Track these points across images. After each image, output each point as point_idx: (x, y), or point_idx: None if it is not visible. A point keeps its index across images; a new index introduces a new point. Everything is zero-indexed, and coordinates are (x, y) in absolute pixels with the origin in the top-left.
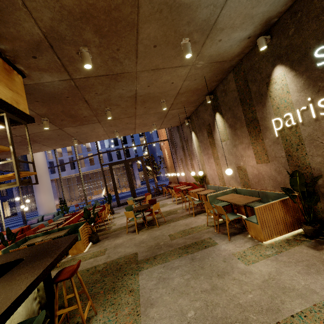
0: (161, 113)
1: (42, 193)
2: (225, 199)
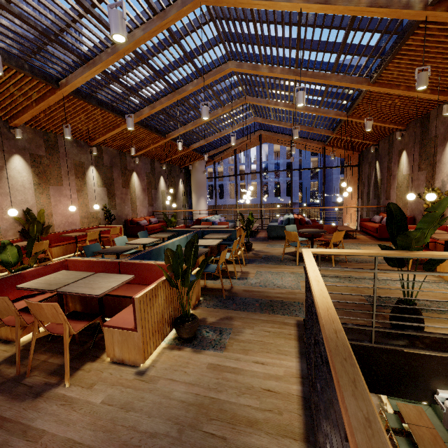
0: None
1: None
2: (406, 417)
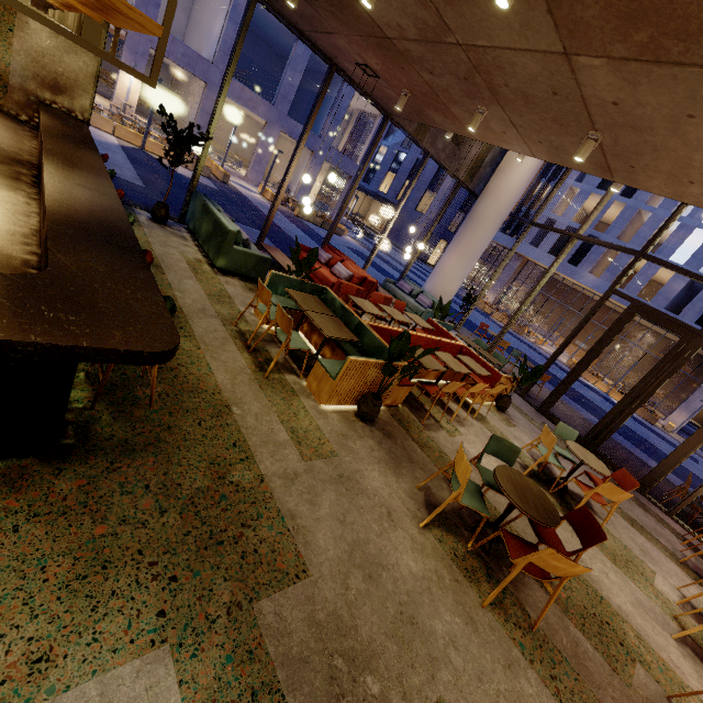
0: None
1: (457, 253)
2: None
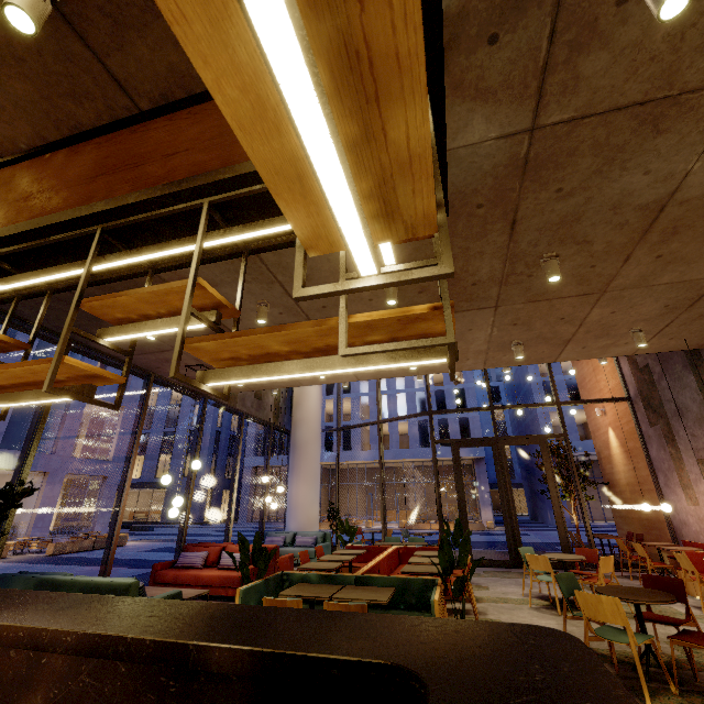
0: (691, 285)
1: (303, 480)
2: None
